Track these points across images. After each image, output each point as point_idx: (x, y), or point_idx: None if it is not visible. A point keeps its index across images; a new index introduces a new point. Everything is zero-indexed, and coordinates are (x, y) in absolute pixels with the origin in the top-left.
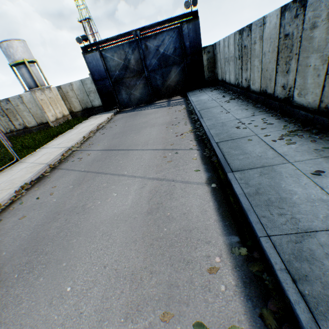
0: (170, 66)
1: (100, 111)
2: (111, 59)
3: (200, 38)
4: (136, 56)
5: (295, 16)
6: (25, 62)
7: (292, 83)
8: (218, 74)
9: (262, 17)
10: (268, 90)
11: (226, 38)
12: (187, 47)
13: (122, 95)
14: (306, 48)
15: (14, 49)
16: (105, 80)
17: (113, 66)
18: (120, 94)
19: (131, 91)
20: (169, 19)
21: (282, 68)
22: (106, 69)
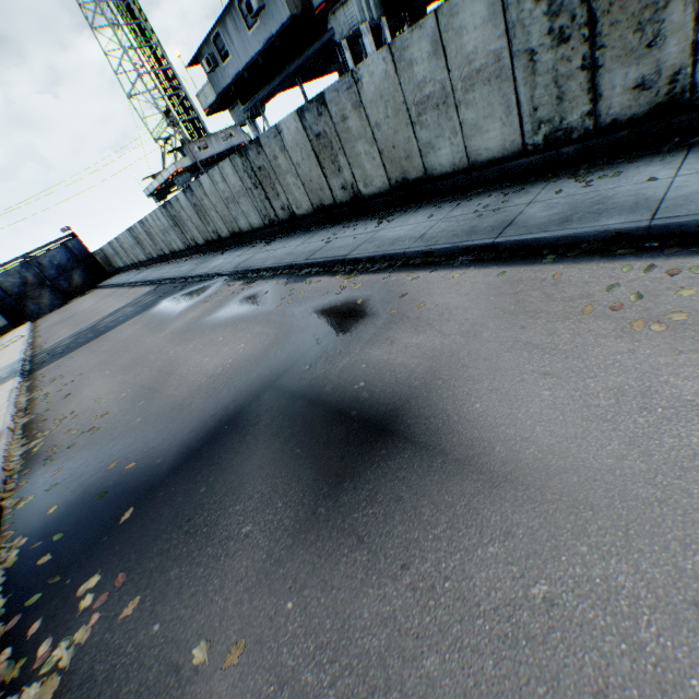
0: (72, 271)
1: (10, 330)
2: (7, 281)
3: (87, 247)
4: (33, 272)
5: (119, 241)
6: None
7: (133, 258)
8: (116, 265)
9: (113, 240)
10: (132, 263)
11: (106, 245)
12: (80, 255)
13: (31, 307)
14: (127, 249)
15: None
16: (7, 300)
17: (11, 286)
18: (29, 307)
19: (41, 301)
20: (53, 241)
21: (128, 254)
22: (4, 291)
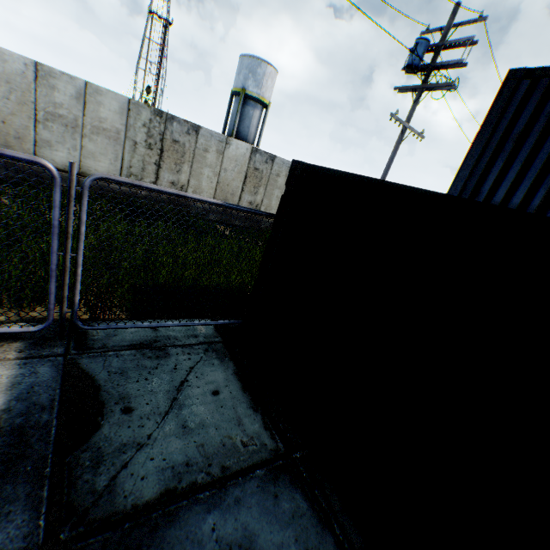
0: None
1: None
2: None
3: None
4: None
5: None
6: (265, 106)
7: None
8: None
9: None
10: None
11: None
12: None
13: None
14: None
15: (272, 83)
16: None
17: None
18: None
19: None
20: None
21: None
22: None
